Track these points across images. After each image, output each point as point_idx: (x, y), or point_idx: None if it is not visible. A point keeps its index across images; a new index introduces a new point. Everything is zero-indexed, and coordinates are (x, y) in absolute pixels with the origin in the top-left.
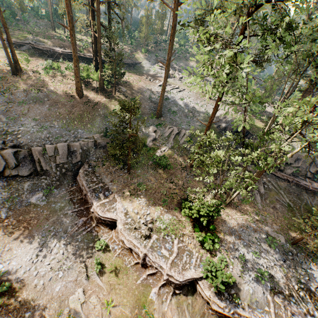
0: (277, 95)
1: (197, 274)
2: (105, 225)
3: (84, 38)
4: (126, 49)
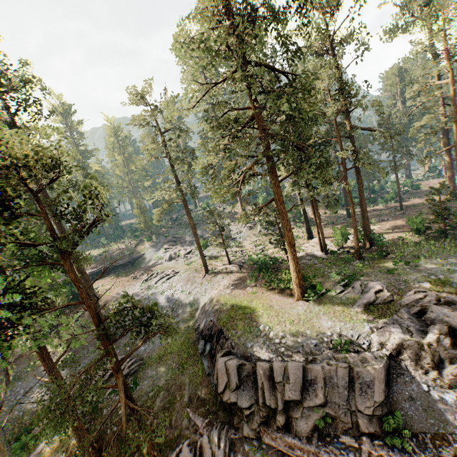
0: (369, 203)
1: None
2: None
3: (93, 253)
4: (132, 245)
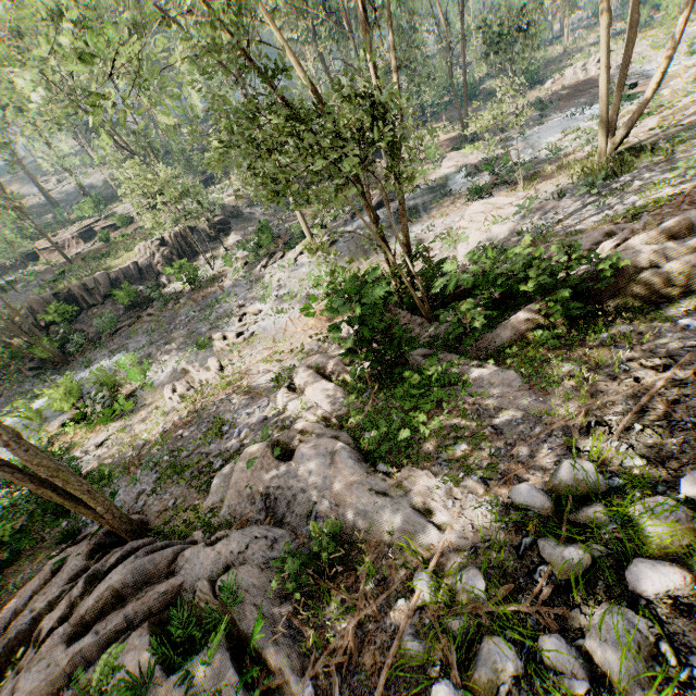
0: None
1: (89, 224)
2: (33, 261)
3: None
4: None
